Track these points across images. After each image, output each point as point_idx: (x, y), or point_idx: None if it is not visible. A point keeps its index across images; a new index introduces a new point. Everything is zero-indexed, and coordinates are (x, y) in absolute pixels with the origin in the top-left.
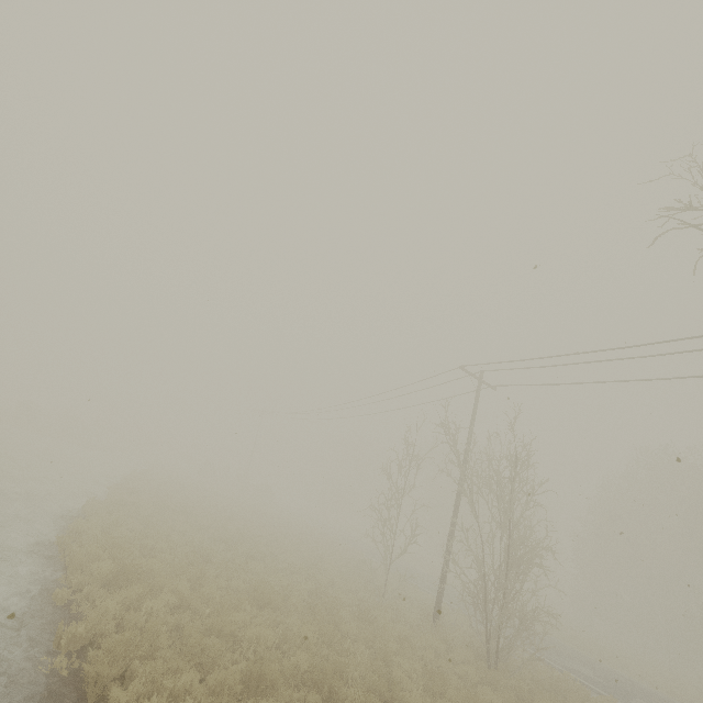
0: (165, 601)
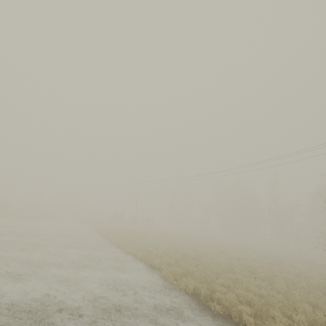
0: None
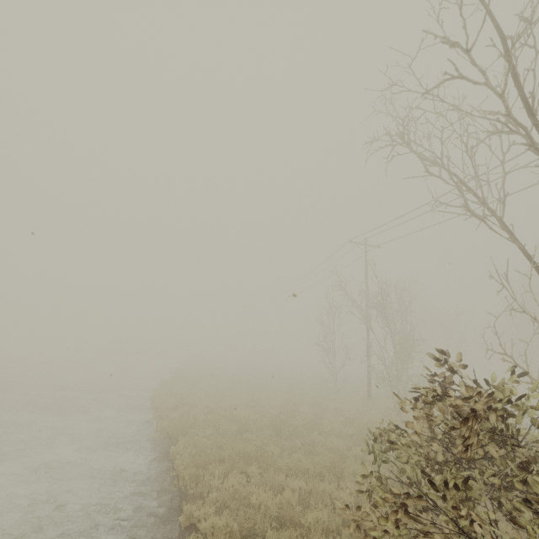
0: (201, 411)
